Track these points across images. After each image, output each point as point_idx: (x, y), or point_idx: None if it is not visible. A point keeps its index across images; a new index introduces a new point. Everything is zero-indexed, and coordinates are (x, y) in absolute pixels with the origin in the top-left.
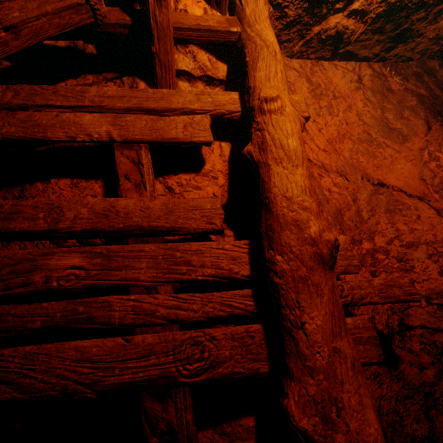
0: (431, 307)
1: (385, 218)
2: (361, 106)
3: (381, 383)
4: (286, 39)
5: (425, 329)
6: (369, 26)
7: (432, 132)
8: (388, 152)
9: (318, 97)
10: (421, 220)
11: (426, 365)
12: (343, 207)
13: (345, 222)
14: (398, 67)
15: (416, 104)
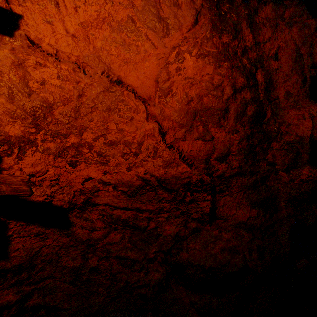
0: (116, 192)
1: (101, 116)
2: None
3: (45, 238)
4: None
5: (108, 206)
6: None
7: (197, 28)
8: (145, 47)
9: None
10: (132, 122)
11: (98, 228)
12: (58, 101)
13: (55, 116)
14: None
15: None
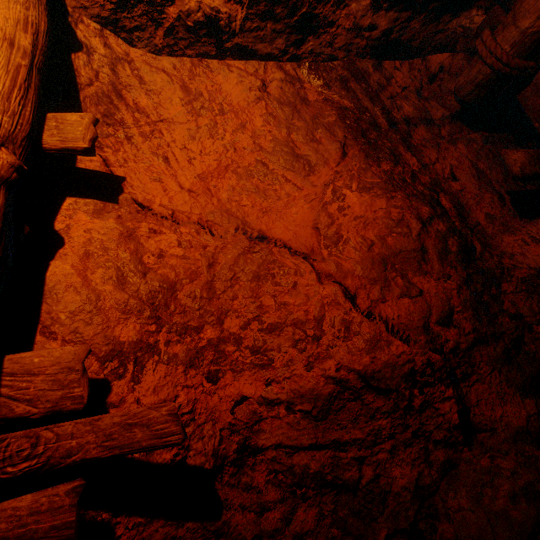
0: (293, 416)
1: (248, 289)
2: (260, 124)
3: None
4: (135, 26)
5: (282, 448)
6: (250, 9)
7: (348, 160)
8: (286, 190)
9: (196, 112)
10: (297, 289)
11: (271, 504)
12: (183, 278)
13: (179, 301)
14: (319, 69)
15: (335, 120)
